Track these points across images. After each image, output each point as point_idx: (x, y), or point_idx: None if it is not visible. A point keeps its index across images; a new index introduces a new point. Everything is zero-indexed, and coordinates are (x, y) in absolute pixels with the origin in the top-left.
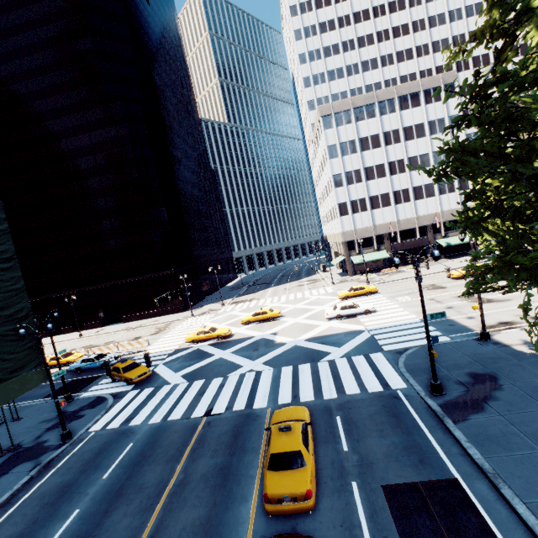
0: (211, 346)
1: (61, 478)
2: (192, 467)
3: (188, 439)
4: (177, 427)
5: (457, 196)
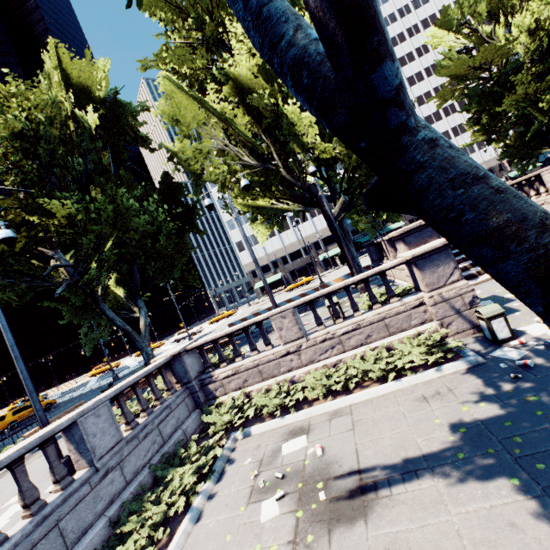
0: (98, 377)
1: None
2: None
3: None
4: None
5: None
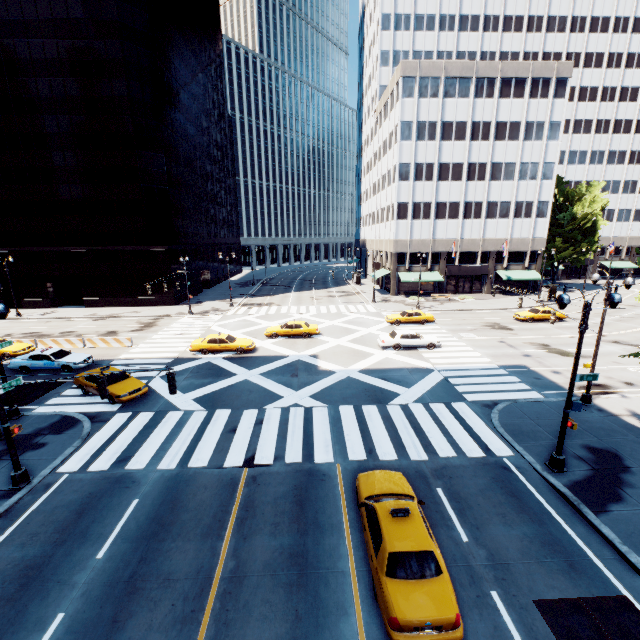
0: (228, 361)
1: (21, 552)
2: (245, 550)
3: (228, 501)
4: (206, 480)
5: (532, 223)
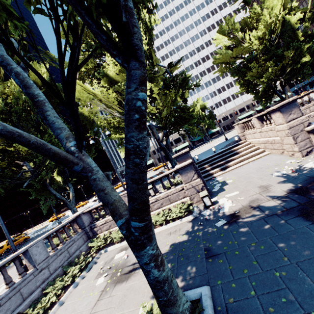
0: (53, 222)
1: None
2: None
3: None
4: None
5: None
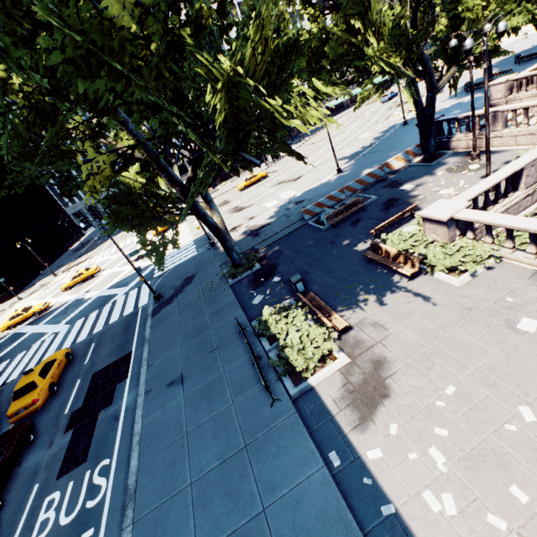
0: (28, 326)
1: None
2: None
3: None
4: None
5: None
